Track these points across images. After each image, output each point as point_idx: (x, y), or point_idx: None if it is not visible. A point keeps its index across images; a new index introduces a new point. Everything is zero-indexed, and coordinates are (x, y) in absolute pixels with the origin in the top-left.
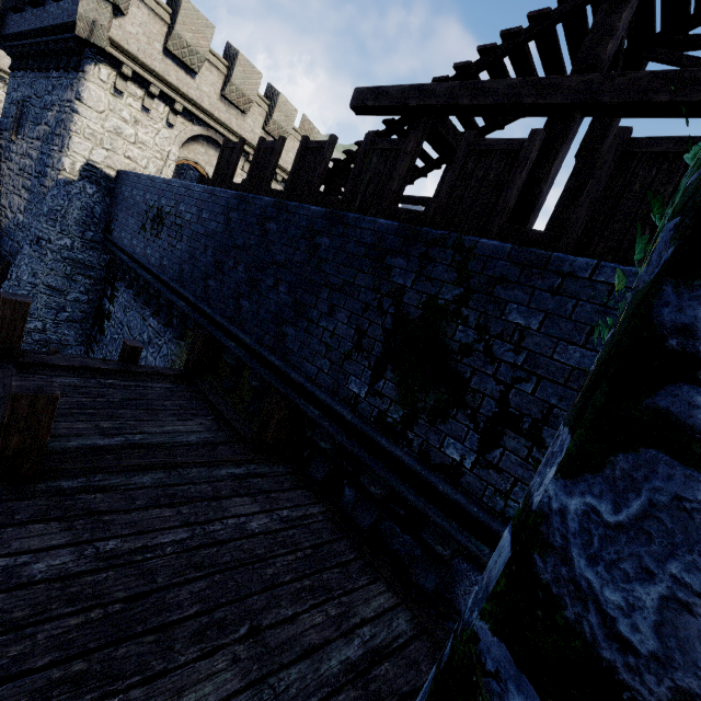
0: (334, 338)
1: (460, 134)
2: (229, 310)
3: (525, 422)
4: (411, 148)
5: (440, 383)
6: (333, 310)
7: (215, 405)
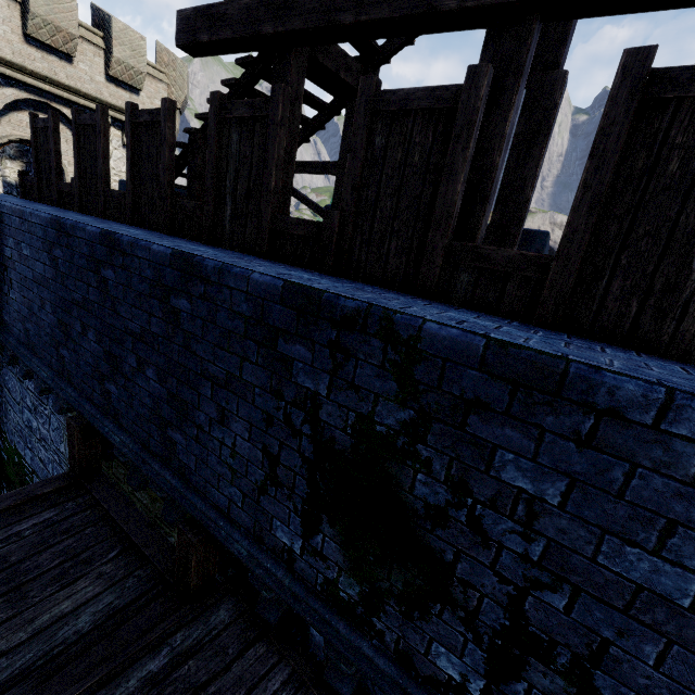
0: (237, 460)
1: (355, 62)
2: (96, 395)
3: (560, 654)
4: (282, 114)
5: (407, 560)
6: (224, 416)
7: (119, 525)
